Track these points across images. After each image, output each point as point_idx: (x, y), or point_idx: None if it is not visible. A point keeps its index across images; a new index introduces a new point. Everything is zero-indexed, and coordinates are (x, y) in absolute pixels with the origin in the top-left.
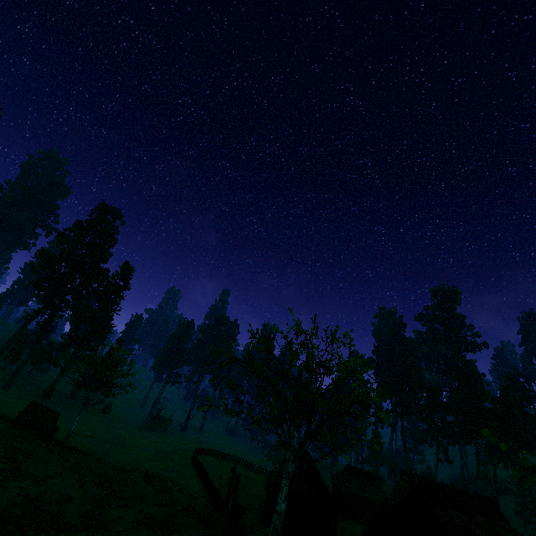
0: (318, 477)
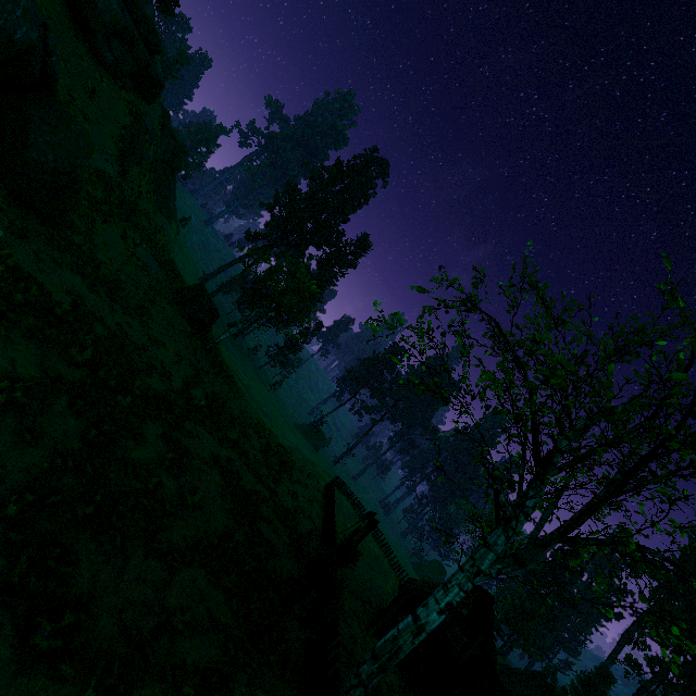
0: (490, 644)
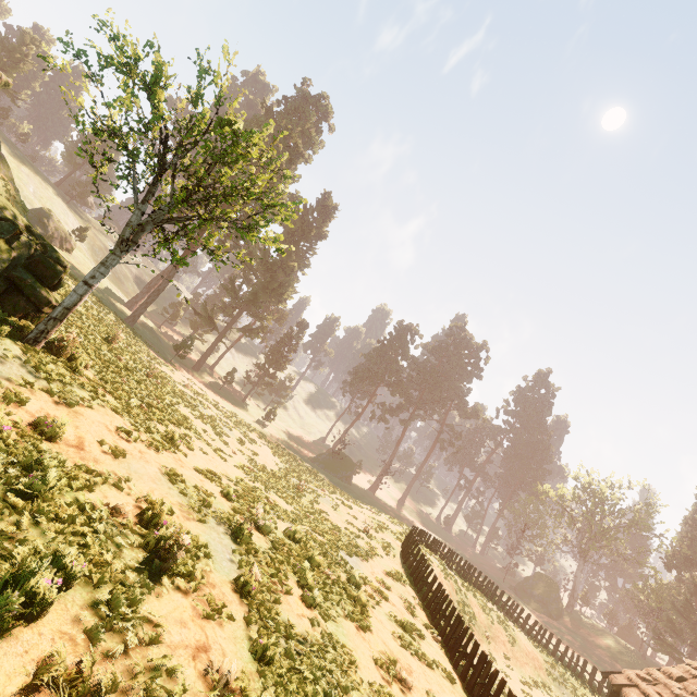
0: None
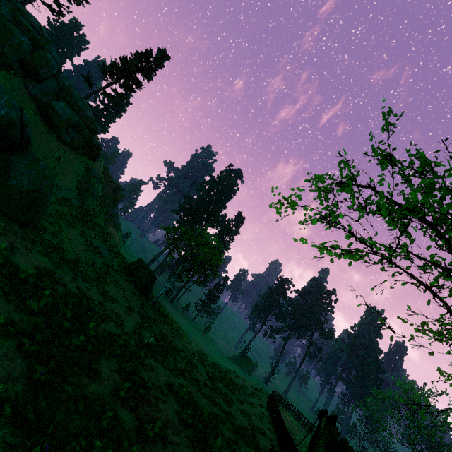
0: None
